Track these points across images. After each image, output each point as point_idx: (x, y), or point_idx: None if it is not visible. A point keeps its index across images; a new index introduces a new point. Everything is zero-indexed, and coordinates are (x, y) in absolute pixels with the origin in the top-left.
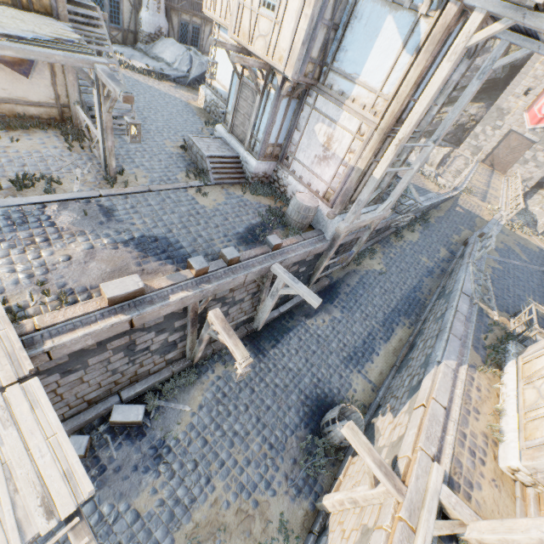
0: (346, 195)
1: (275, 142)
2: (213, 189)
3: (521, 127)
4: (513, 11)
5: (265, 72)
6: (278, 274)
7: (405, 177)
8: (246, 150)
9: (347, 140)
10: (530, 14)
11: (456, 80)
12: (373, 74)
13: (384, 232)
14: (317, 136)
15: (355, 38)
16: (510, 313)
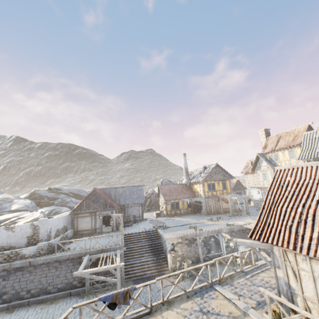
0: None
1: None
2: None
3: None
4: None
5: None
6: None
7: None
8: None
9: None
10: None
11: None
12: None
13: None
14: None
15: None
16: None
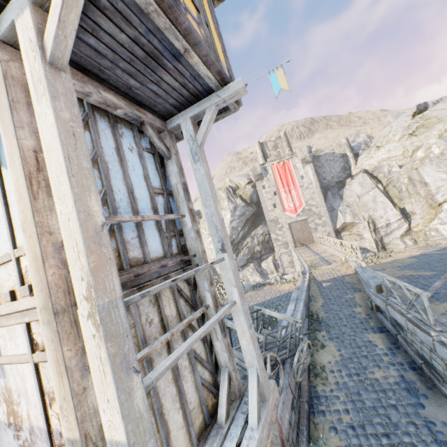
0: None
1: None
2: None
3: (292, 218)
4: None
5: None
6: None
7: (236, 321)
8: None
9: (31, 379)
10: None
11: (178, 181)
12: None
13: (300, 386)
14: None
15: None
16: None
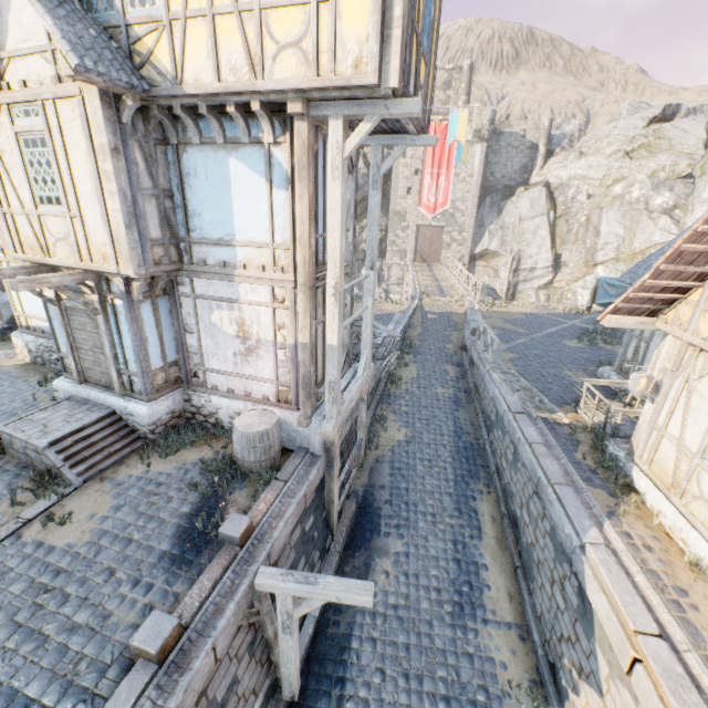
0: (308, 385)
1: (164, 363)
2: (83, 493)
3: (425, 220)
4: (372, 106)
5: (92, 282)
6: (274, 590)
7: (364, 320)
8: (122, 395)
9: (266, 316)
10: (392, 102)
11: (352, 198)
12: (251, 227)
13: (378, 386)
14: (222, 328)
15: (203, 196)
16: (569, 402)
